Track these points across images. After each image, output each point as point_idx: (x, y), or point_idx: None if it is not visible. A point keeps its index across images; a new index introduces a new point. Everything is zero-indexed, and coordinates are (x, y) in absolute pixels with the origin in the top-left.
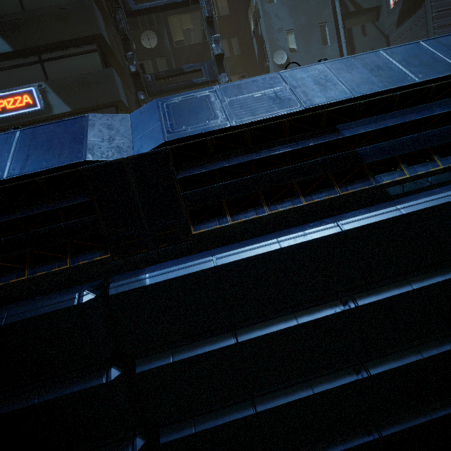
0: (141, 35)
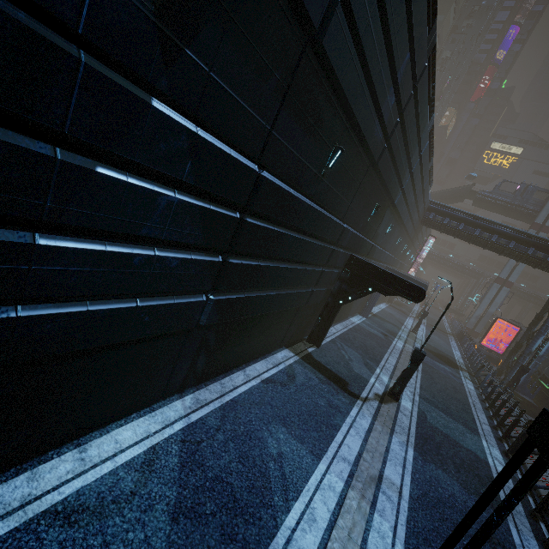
0: None
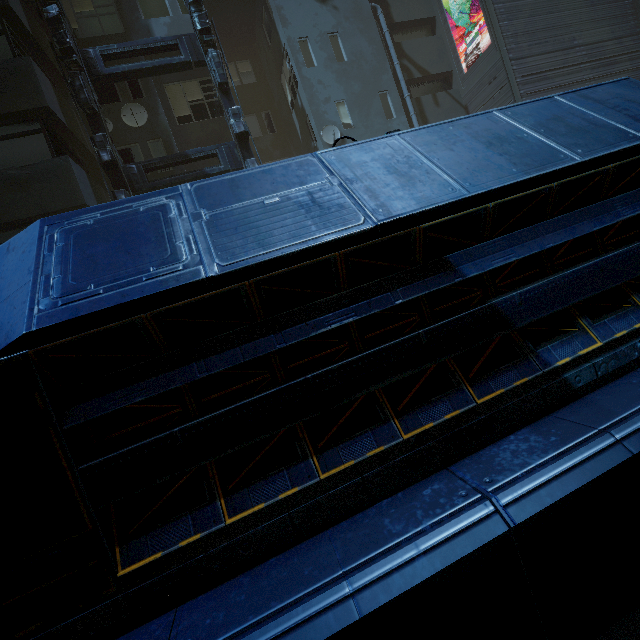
0: (121, 109)
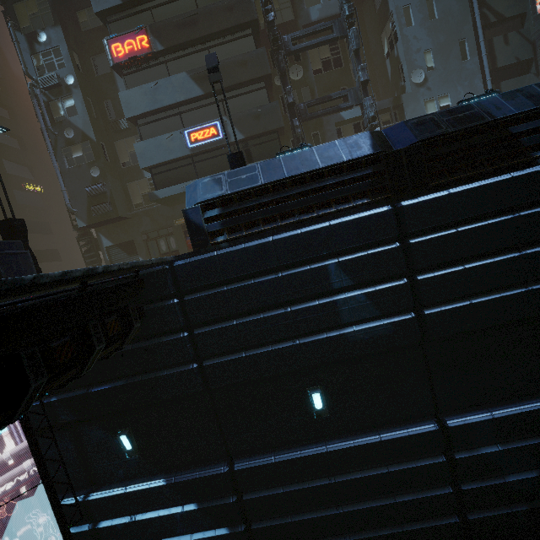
0: (289, 69)
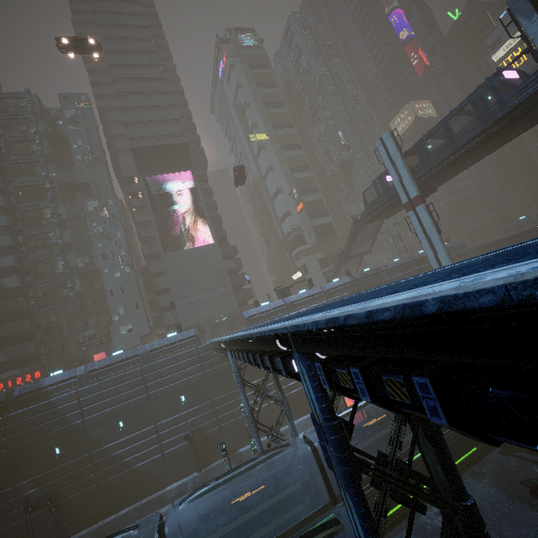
0: (49, 317)
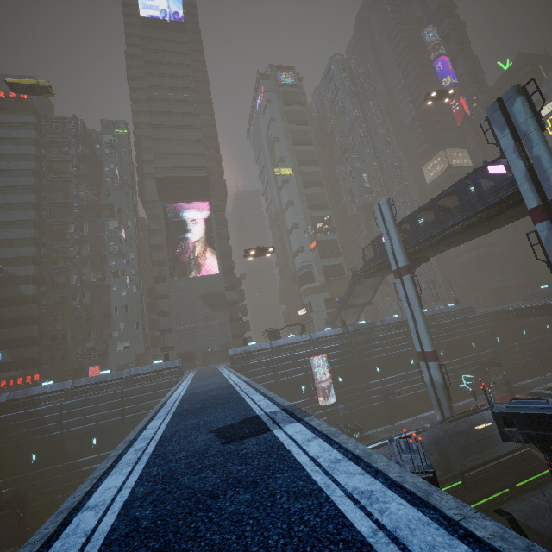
0: (57, 325)
